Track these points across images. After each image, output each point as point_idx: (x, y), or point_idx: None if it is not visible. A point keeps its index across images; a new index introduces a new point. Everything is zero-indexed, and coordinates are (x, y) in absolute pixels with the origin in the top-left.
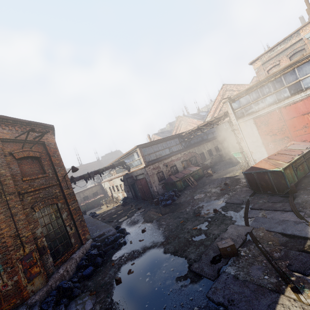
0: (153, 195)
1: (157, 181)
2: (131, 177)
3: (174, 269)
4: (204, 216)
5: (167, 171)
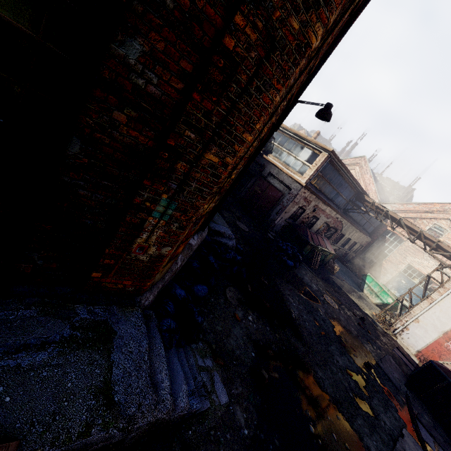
0: (266, 223)
1: (288, 215)
2: (260, 165)
3: (350, 448)
4: (353, 359)
5: (307, 216)
